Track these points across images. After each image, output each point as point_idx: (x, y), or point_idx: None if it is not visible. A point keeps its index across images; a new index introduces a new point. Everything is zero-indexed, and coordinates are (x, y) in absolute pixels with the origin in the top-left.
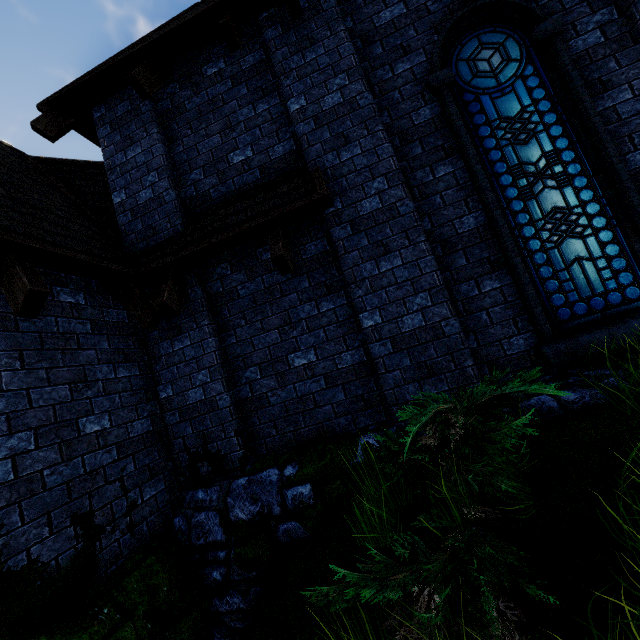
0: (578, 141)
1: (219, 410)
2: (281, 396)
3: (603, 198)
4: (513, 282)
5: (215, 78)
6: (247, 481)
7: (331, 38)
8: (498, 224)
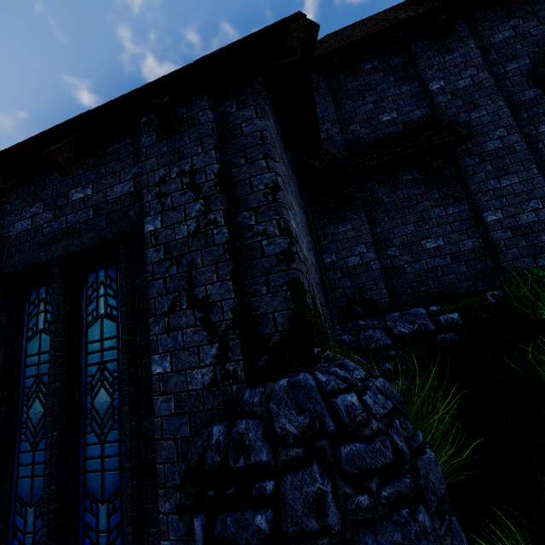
0: None
1: (372, 271)
2: (415, 267)
3: None
4: None
5: (370, 71)
6: (400, 314)
7: (464, 47)
8: None
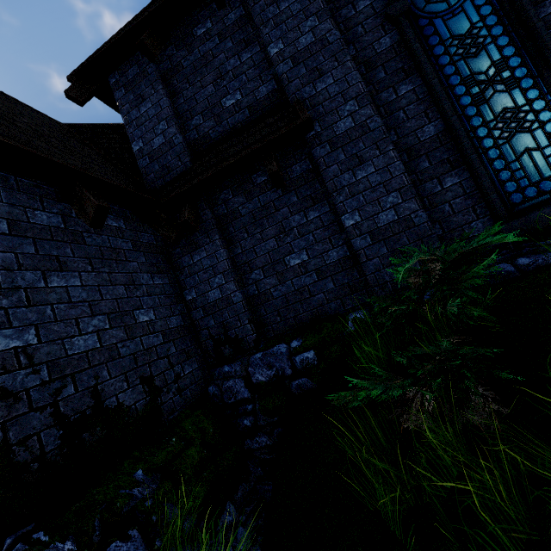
0: (523, 47)
1: (234, 304)
2: (282, 290)
3: (548, 94)
4: (471, 176)
5: (204, 37)
6: (262, 355)
7: None
8: (455, 128)
